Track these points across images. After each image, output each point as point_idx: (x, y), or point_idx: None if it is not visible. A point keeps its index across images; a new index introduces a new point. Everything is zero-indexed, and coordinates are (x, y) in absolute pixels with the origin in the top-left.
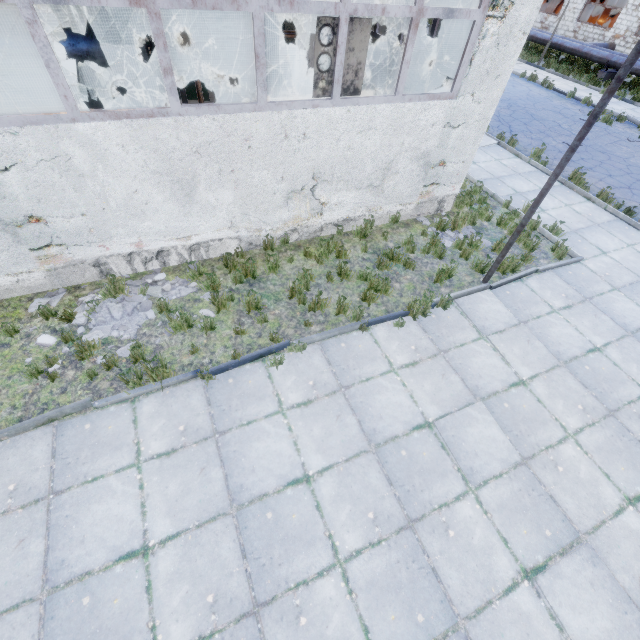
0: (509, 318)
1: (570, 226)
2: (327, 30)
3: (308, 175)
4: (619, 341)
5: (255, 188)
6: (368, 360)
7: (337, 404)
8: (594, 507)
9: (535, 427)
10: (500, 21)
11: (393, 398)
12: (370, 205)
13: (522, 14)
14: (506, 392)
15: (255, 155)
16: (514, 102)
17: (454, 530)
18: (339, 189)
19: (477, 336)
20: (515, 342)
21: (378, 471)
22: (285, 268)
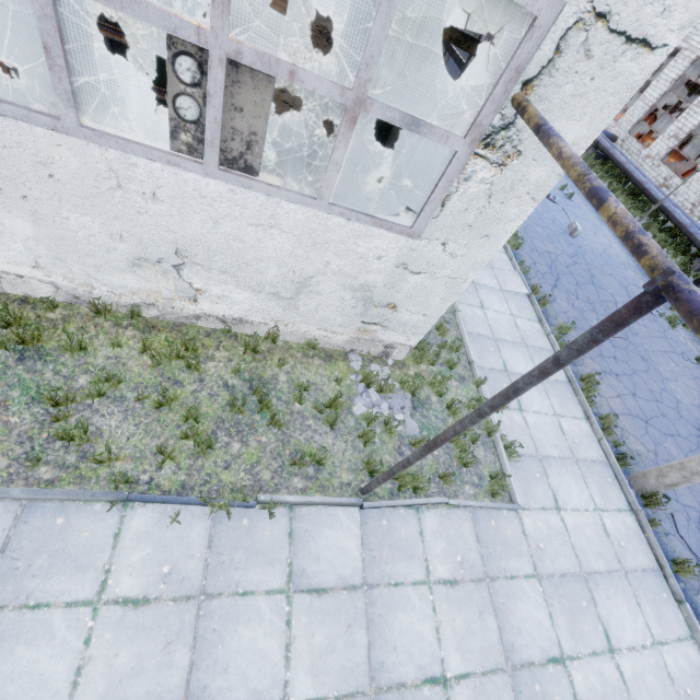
0: (353, 570)
1: (540, 447)
2: (189, 62)
3: (168, 247)
4: (485, 677)
5: (73, 233)
6: (73, 566)
7: None
8: None
9: None
10: (497, 168)
11: (44, 663)
12: (277, 315)
13: (533, 173)
14: None
15: (65, 190)
16: (583, 252)
17: None
18: (224, 281)
19: (282, 585)
20: (328, 621)
21: None
22: (99, 352)
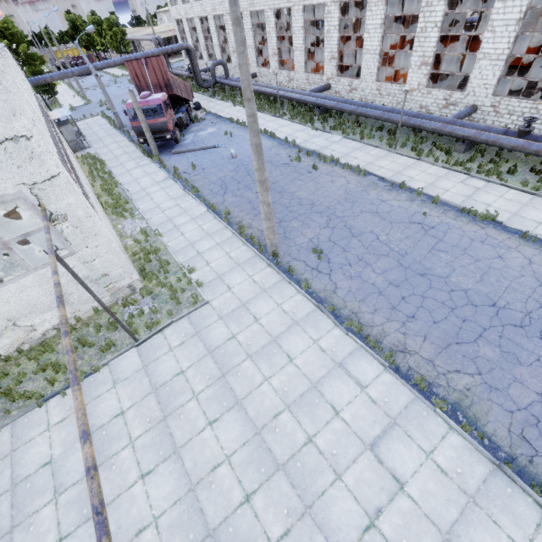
0: (138, 366)
1: (219, 272)
2: None
3: (4, 321)
4: (199, 361)
5: None
6: (36, 426)
7: (4, 464)
8: (120, 487)
9: (114, 443)
10: (66, 222)
11: (39, 449)
12: (71, 311)
13: (79, 213)
14: (109, 423)
15: None
16: (242, 162)
17: (34, 526)
18: (36, 316)
19: (112, 386)
20: (131, 384)
21: (9, 501)
22: (15, 372)
